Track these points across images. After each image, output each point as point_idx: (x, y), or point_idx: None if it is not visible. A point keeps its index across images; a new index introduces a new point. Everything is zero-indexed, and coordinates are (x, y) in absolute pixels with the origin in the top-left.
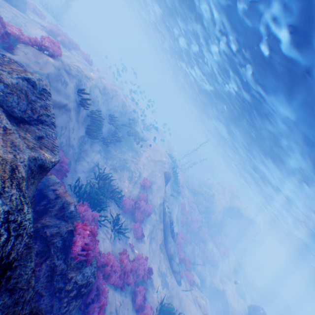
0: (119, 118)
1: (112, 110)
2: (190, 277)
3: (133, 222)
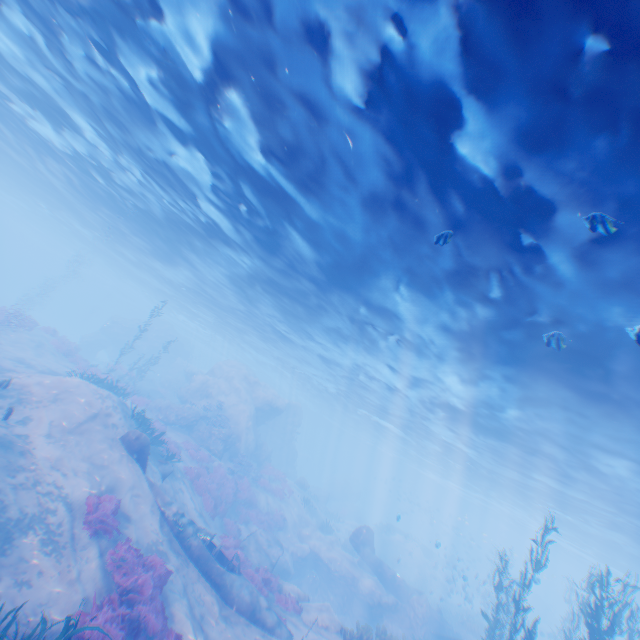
0: None
1: None
2: (291, 599)
3: None
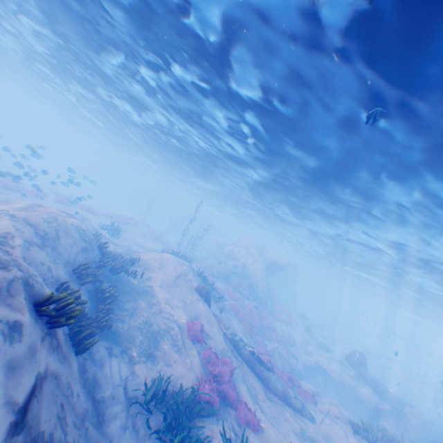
0: (87, 259)
1: (71, 256)
2: (309, 394)
3: (231, 409)
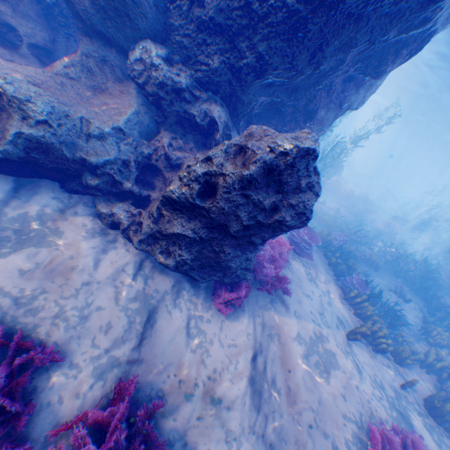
0: None
1: None
2: None
3: None
